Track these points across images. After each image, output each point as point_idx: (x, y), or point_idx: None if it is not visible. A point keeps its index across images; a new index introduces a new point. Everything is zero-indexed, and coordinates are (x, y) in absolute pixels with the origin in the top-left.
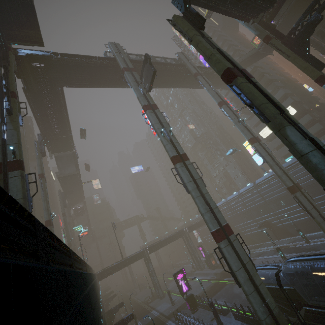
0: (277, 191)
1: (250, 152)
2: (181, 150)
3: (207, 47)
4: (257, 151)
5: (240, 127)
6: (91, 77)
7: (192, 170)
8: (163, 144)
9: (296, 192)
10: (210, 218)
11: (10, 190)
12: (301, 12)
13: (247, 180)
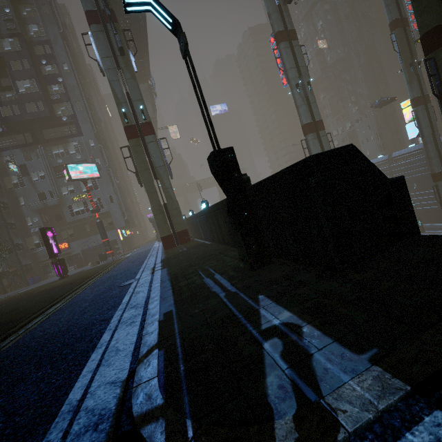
0: (415, 171)
1: (405, 118)
2: (317, 115)
3: None
4: (417, 119)
5: (409, 75)
6: None
7: (325, 144)
8: (296, 105)
9: (440, 180)
10: None
11: (152, 157)
12: None
13: (379, 147)
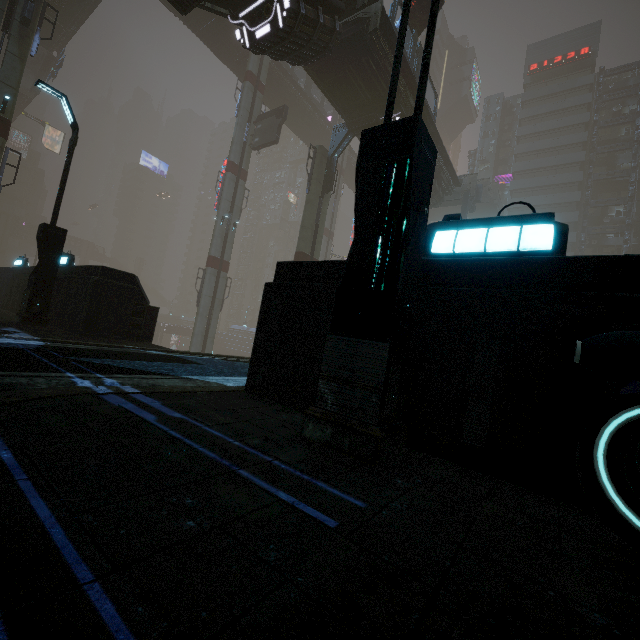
0: None
1: None
2: (228, 255)
3: (311, 216)
4: None
5: None
6: (194, 14)
7: (221, 286)
8: (214, 233)
9: None
10: (199, 343)
11: None
12: (477, 215)
13: None
